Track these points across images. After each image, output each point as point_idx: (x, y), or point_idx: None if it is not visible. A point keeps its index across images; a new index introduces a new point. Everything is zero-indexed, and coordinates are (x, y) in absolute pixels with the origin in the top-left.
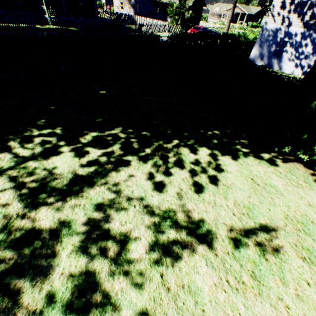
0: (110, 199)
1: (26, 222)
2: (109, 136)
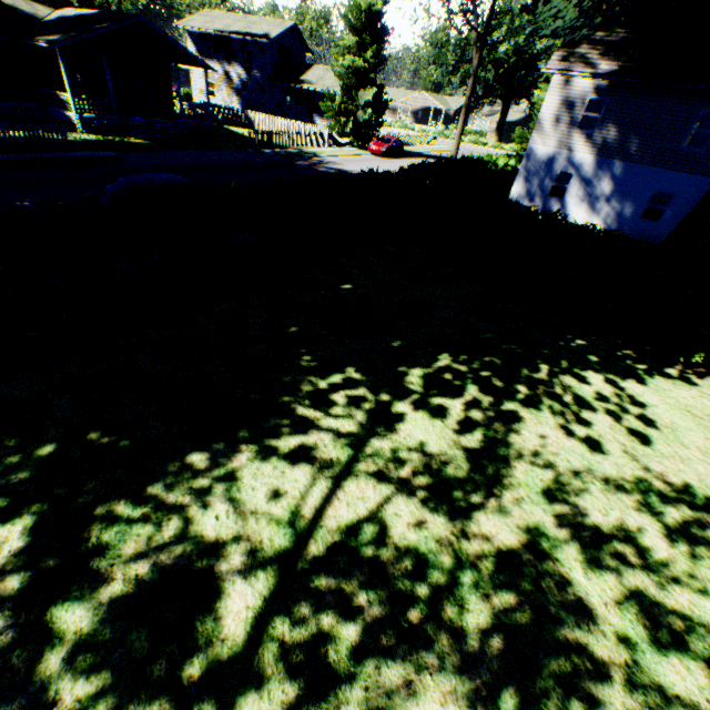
0: (551, 479)
1: (479, 544)
2: (442, 371)
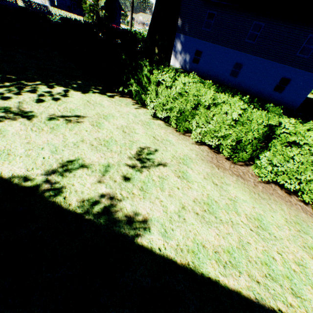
0: None
1: None
2: None
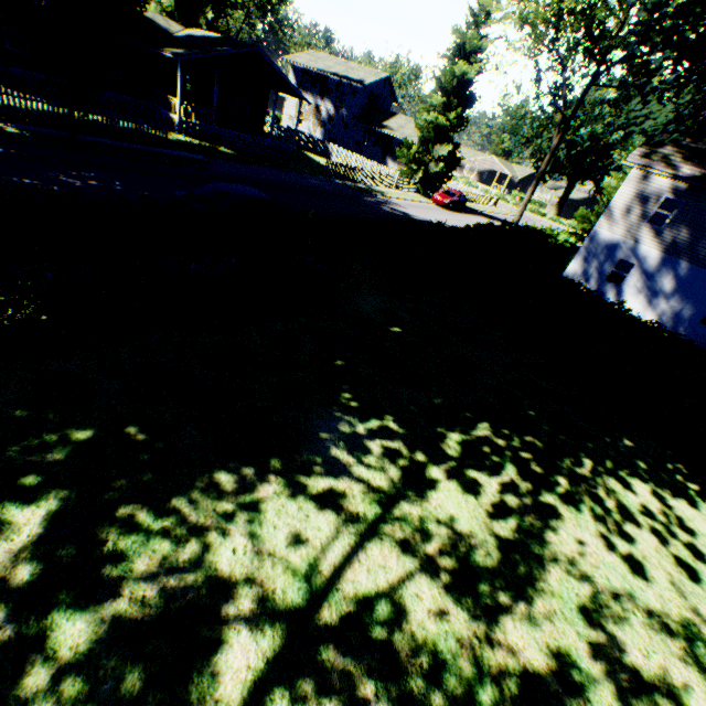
0: (587, 596)
1: (503, 656)
2: (481, 442)
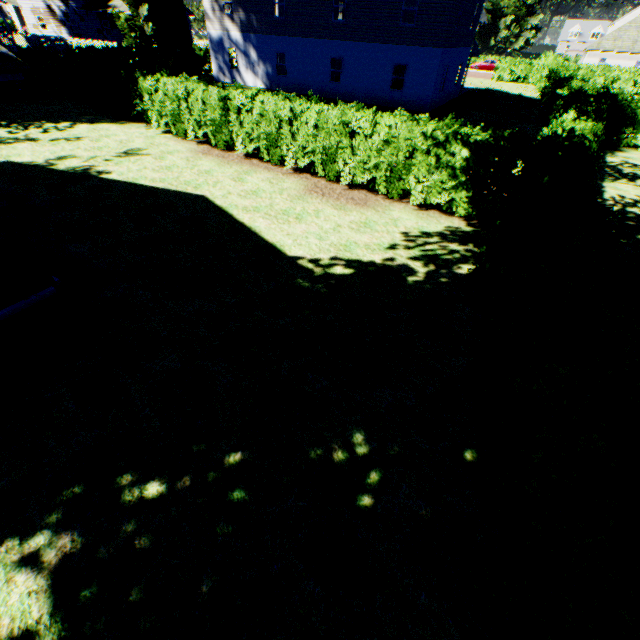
0: None
1: None
2: None
